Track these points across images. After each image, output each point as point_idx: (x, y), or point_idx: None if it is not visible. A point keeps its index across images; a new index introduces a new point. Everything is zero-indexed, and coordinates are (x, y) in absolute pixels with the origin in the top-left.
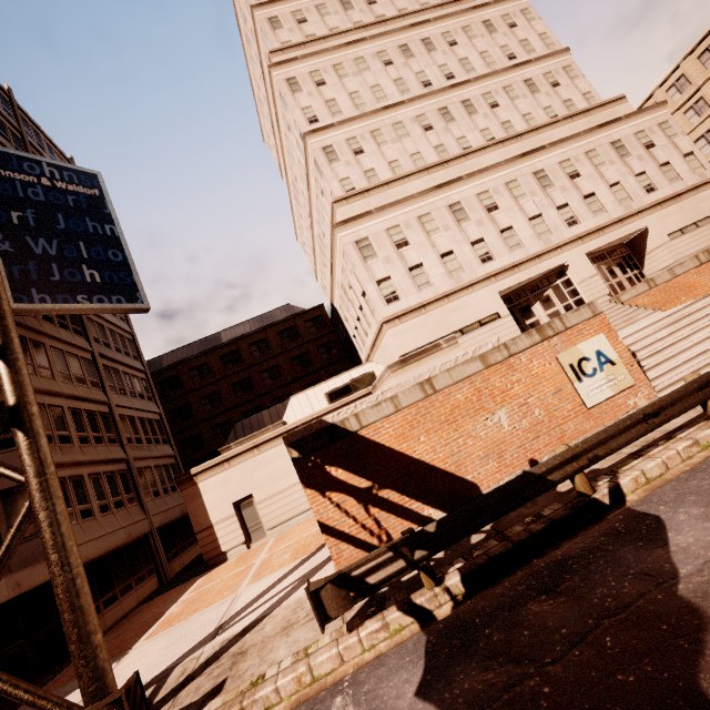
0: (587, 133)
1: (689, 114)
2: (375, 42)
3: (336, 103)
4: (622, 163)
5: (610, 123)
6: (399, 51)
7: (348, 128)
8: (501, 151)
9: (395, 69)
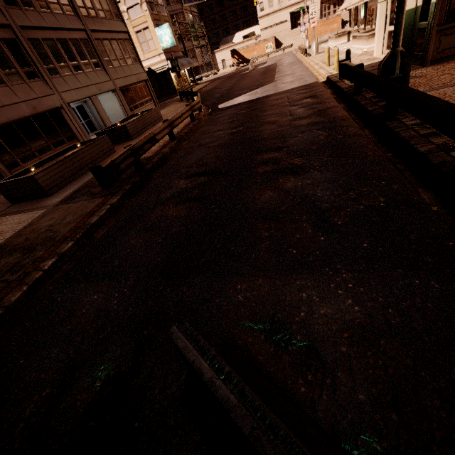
0: None
1: None
2: None
3: None
4: None
5: None
6: None
7: None
8: None
9: None
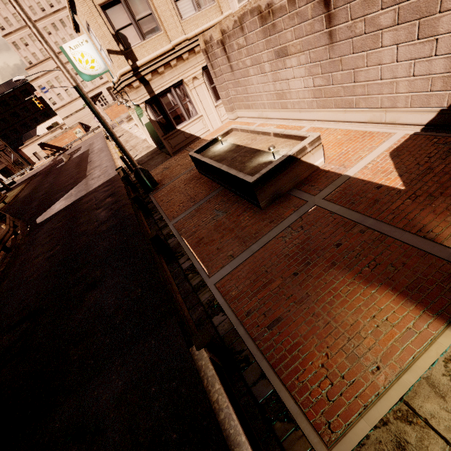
0: None
1: None
2: None
3: (9, 20)
4: None
5: None
6: None
7: (19, 33)
8: None
9: (27, 0)
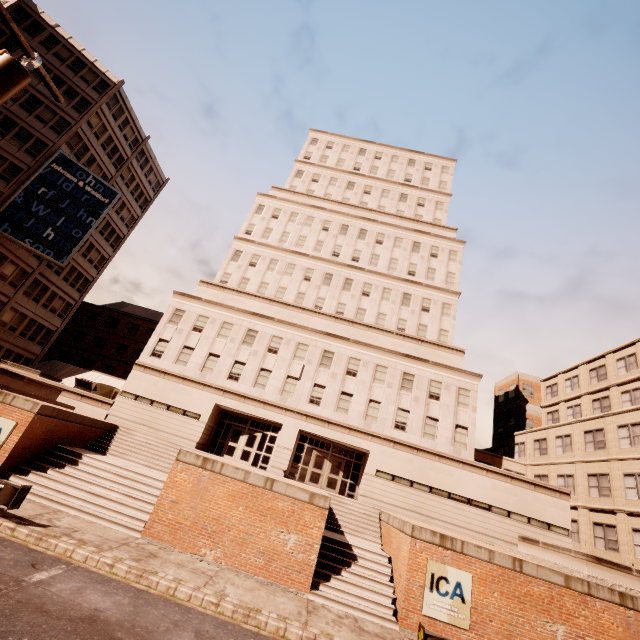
0: (391, 353)
1: (569, 411)
2: (330, 214)
3: (271, 232)
4: (398, 392)
5: (416, 359)
6: (340, 227)
7: (262, 248)
8: (331, 323)
9: (326, 235)
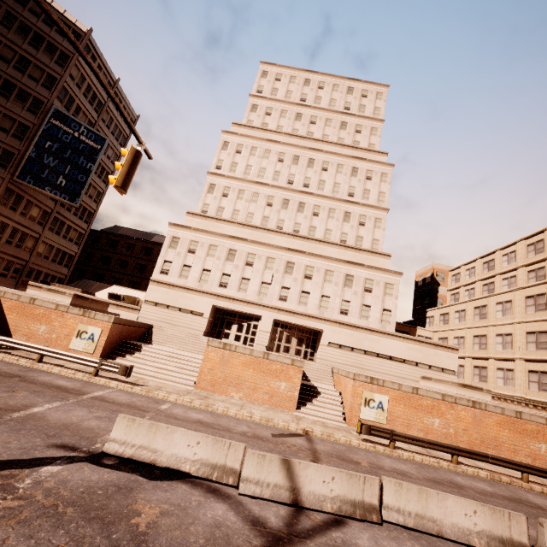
0: (336, 260)
1: (466, 293)
2: (284, 146)
3: (237, 166)
4: (342, 289)
5: (355, 264)
6: (292, 158)
7: (231, 181)
8: (290, 240)
9: (281, 165)
